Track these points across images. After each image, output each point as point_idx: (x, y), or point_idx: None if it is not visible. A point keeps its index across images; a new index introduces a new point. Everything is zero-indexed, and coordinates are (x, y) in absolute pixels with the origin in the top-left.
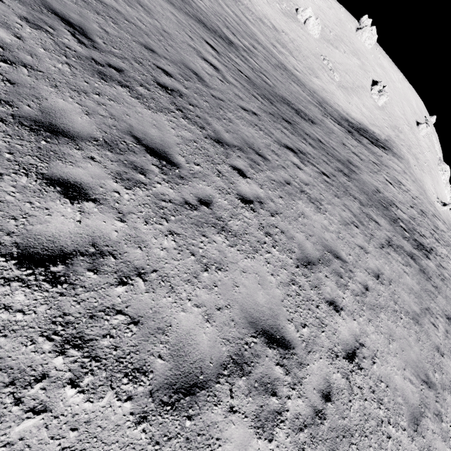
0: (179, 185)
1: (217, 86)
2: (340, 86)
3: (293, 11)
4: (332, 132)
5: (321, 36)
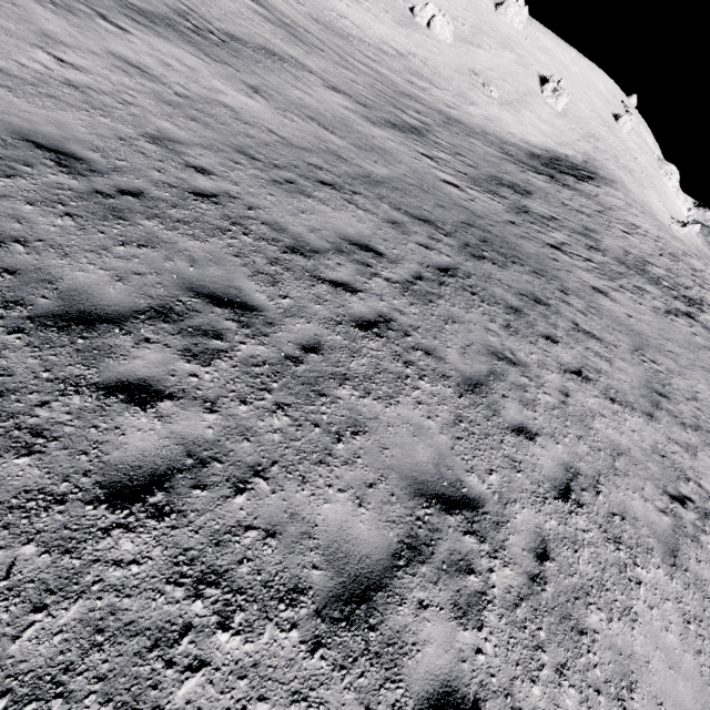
0: (561, 319)
1: (479, 211)
2: (502, 104)
3: (408, 14)
4: (546, 192)
5: (454, 36)
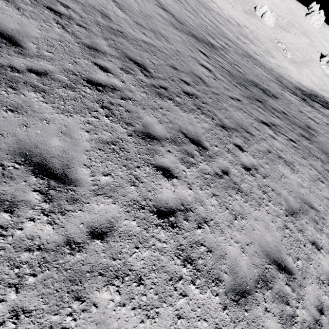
0: (210, 162)
1: (213, 84)
2: (292, 61)
3: (252, 9)
4: (291, 102)
5: (275, 24)
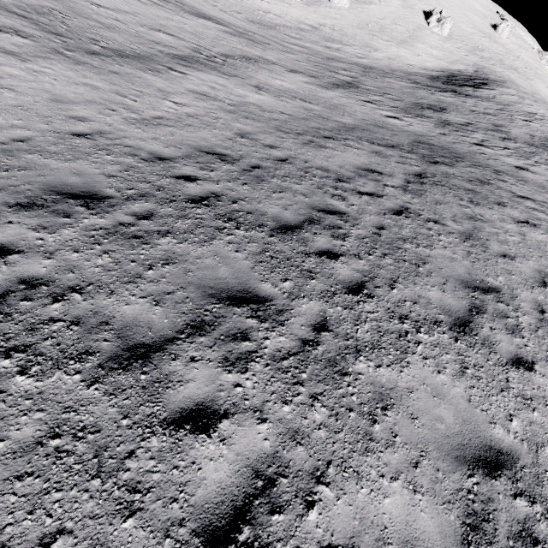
0: (502, 191)
1: (418, 131)
2: (398, 43)
3: None
4: (455, 105)
5: (350, 1)
